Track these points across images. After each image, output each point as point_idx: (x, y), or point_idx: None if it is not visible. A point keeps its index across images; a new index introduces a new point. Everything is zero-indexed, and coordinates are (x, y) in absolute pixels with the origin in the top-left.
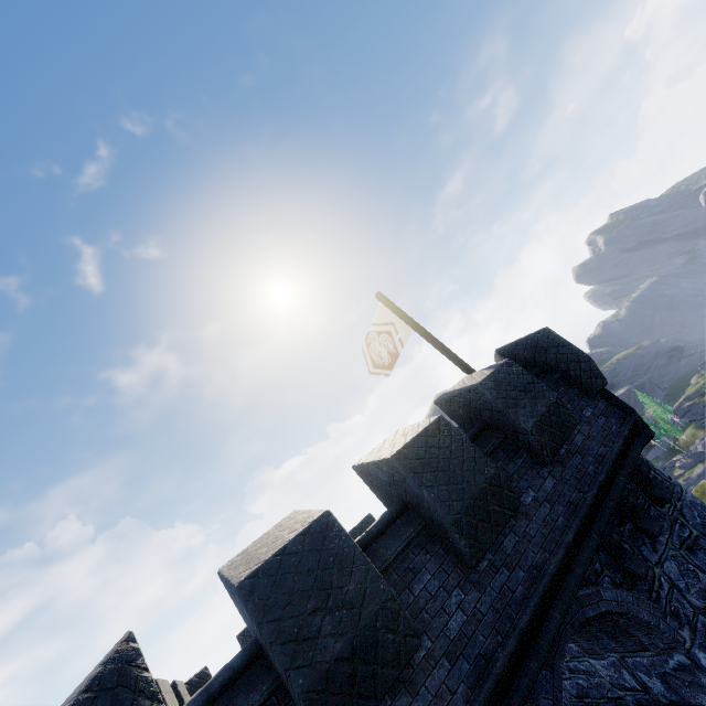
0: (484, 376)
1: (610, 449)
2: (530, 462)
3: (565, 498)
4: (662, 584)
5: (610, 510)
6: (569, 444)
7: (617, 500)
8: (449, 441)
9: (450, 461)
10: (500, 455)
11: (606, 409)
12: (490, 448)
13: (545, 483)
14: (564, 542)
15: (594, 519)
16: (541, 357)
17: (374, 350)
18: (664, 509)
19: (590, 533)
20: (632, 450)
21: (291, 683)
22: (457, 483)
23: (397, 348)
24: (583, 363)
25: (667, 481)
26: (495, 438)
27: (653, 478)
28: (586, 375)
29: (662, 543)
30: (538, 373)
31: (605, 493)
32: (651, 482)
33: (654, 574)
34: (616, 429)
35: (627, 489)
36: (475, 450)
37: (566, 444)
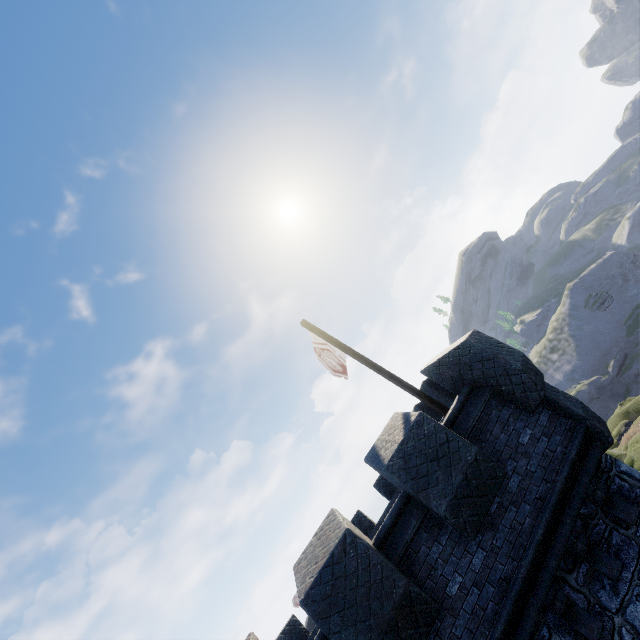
0: (393, 451)
1: (552, 485)
2: (455, 536)
3: (496, 574)
4: (623, 637)
5: (551, 572)
6: (502, 493)
7: (560, 555)
8: (355, 564)
9: (357, 592)
10: (422, 536)
11: (549, 424)
12: (409, 535)
13: (473, 560)
14: (492, 638)
15: (532, 587)
16: (467, 375)
17: (326, 360)
18: (631, 530)
19: (528, 608)
20: (583, 472)
21: None
22: (364, 620)
23: (341, 361)
24: (512, 376)
25: (637, 487)
26: (415, 518)
27: (618, 488)
28: (519, 389)
29: (625, 580)
30: (466, 397)
31: (546, 548)
32: (612, 501)
33: (614, 625)
34: (561, 451)
35: (574, 533)
36: (383, 568)
37: (498, 495)
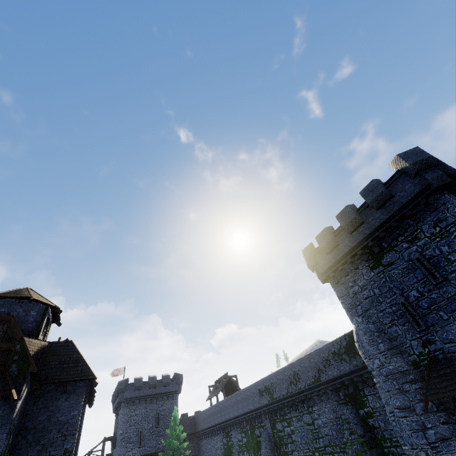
0: None
1: None
2: None
3: None
4: None
5: None
6: None
7: None
8: None
9: None
10: None
11: None
12: None
13: None
14: None
15: None
16: None
17: None
18: None
19: None
20: None
21: (444, 163)
22: None
23: None
24: None
25: None
26: None
27: None
28: None
29: None
30: None
31: None
32: None
33: None
34: None
35: None
36: None
37: None
